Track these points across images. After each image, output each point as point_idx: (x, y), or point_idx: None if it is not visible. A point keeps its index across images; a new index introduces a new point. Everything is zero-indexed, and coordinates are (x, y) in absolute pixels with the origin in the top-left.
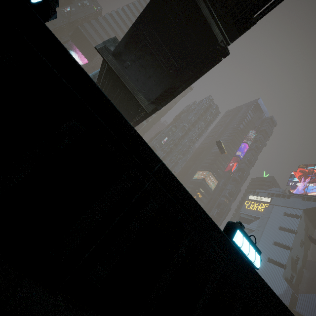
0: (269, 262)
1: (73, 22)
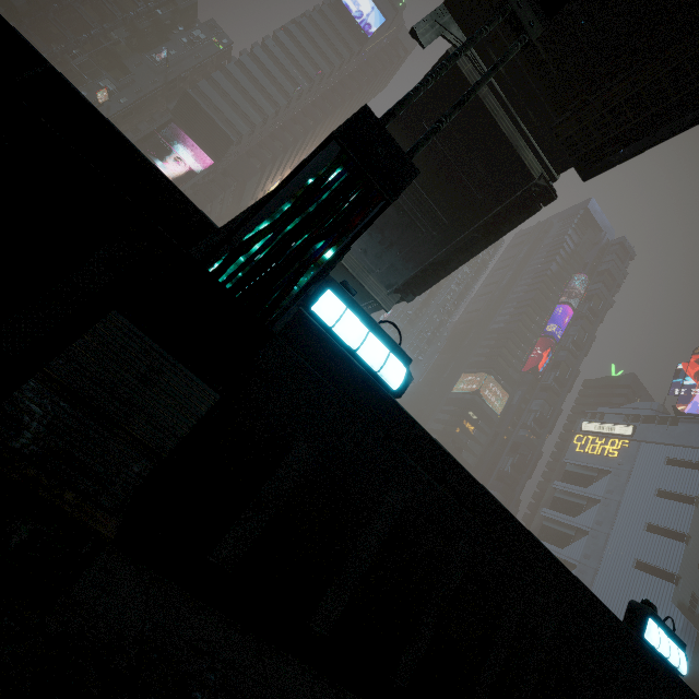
0: (639, 571)
1: (174, 80)
